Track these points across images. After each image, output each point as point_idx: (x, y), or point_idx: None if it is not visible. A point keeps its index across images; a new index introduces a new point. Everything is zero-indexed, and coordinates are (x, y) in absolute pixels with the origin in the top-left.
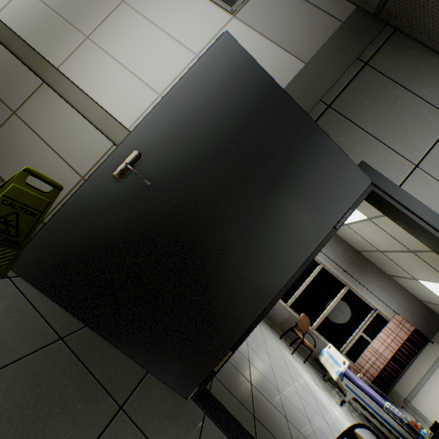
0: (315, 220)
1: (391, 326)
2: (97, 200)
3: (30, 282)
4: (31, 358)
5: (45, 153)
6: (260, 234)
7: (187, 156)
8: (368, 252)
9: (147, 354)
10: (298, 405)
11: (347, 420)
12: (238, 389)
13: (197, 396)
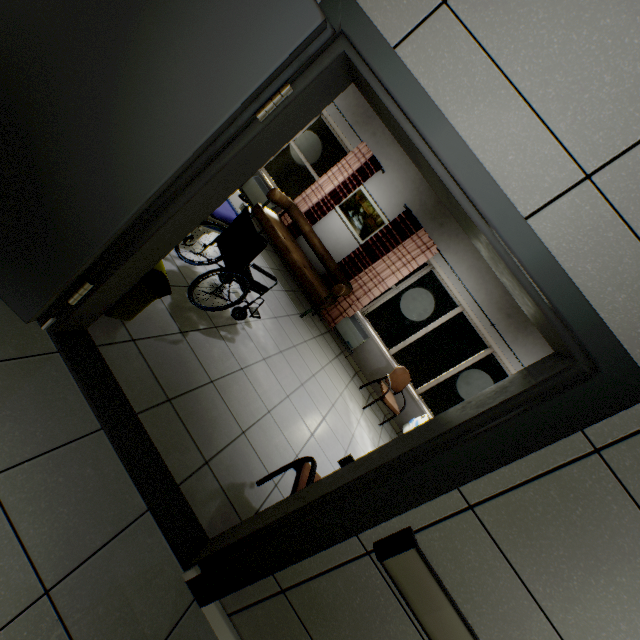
0: (208, 88)
1: None
2: None
3: None
4: None
5: None
6: (114, 98)
7: None
8: None
9: None
10: (295, 439)
11: None
12: (171, 372)
13: (54, 331)
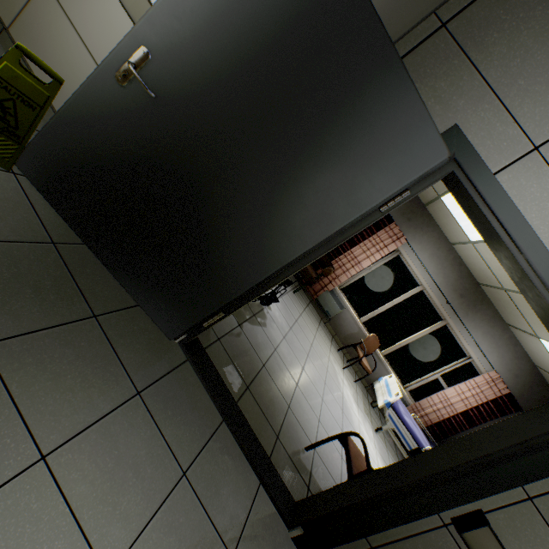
0: (352, 192)
1: (479, 381)
2: (98, 106)
3: (34, 185)
4: (17, 246)
5: (74, 44)
6: (277, 193)
7: (205, 67)
8: (489, 287)
9: (138, 287)
10: (315, 405)
11: (374, 444)
12: (242, 362)
13: (184, 343)
